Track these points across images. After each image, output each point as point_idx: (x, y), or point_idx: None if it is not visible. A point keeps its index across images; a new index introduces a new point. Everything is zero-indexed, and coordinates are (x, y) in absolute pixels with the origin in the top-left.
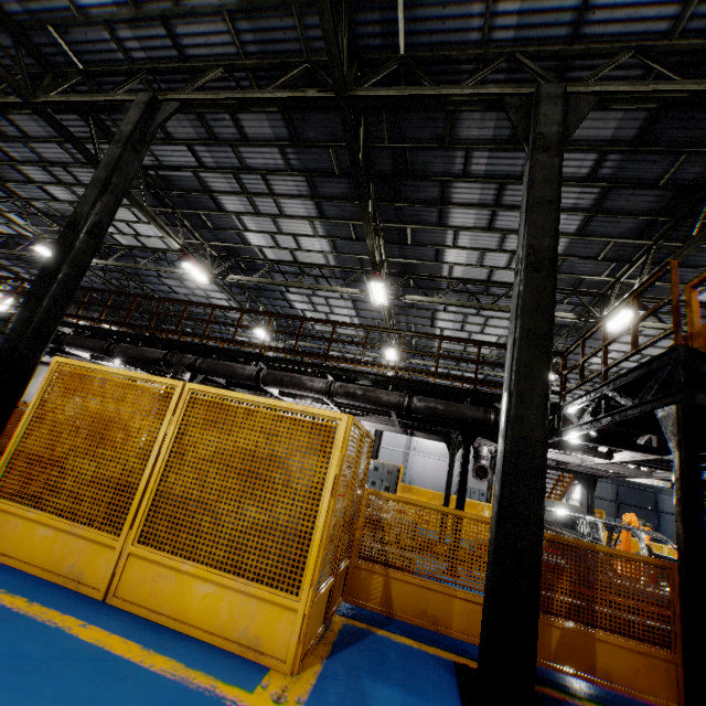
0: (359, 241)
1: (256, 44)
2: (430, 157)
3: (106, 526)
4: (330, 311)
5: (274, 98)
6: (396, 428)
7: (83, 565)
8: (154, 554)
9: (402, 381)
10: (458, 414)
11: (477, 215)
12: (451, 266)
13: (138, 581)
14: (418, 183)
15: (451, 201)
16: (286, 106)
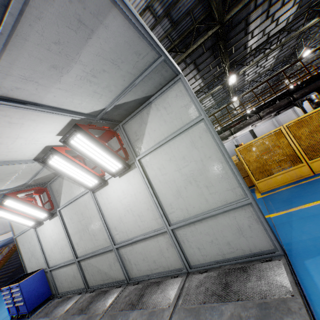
0: (213, 68)
1: (176, 35)
2: (240, 15)
3: (295, 164)
4: (201, 104)
5: (198, 45)
6: (271, 117)
7: (298, 174)
8: (317, 158)
9: (279, 95)
10: (315, 87)
11: (260, 19)
12: (251, 46)
13: (318, 166)
14: (236, 28)
15: (249, 23)
16: (187, 45)
